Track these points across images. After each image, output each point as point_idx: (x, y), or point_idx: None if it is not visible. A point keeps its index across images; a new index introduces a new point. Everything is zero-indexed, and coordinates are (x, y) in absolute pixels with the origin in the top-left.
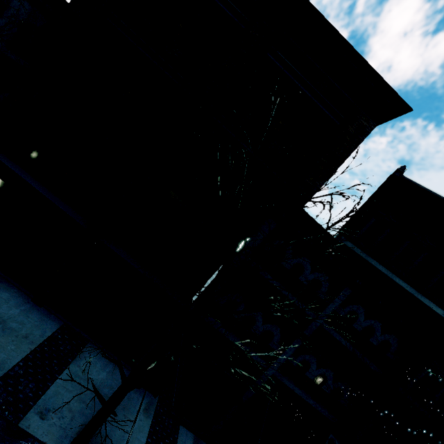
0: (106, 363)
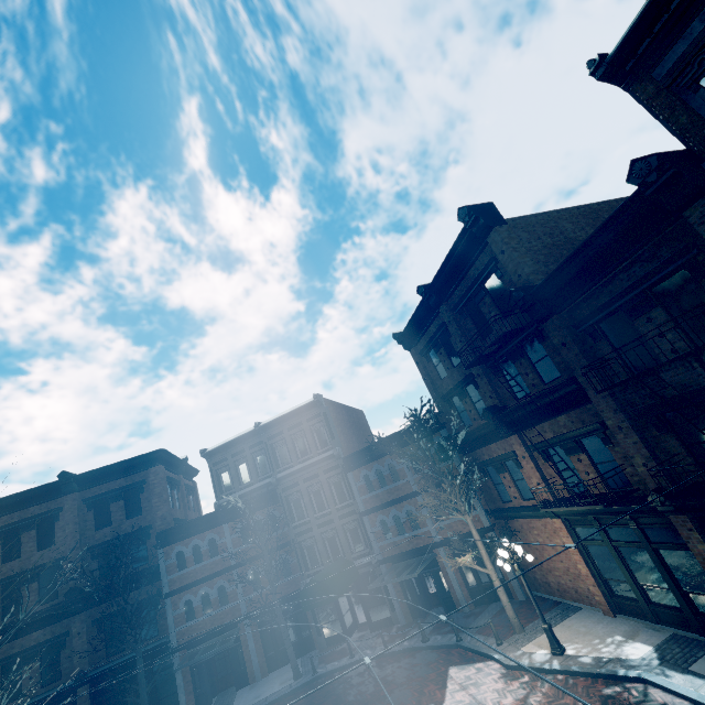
0: None
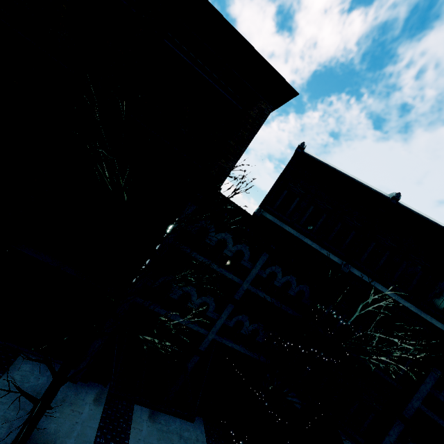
0: (46, 368)
